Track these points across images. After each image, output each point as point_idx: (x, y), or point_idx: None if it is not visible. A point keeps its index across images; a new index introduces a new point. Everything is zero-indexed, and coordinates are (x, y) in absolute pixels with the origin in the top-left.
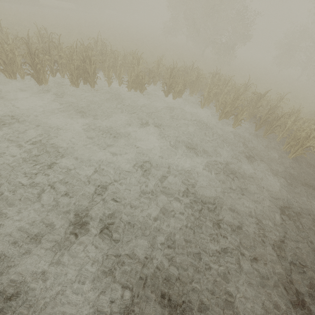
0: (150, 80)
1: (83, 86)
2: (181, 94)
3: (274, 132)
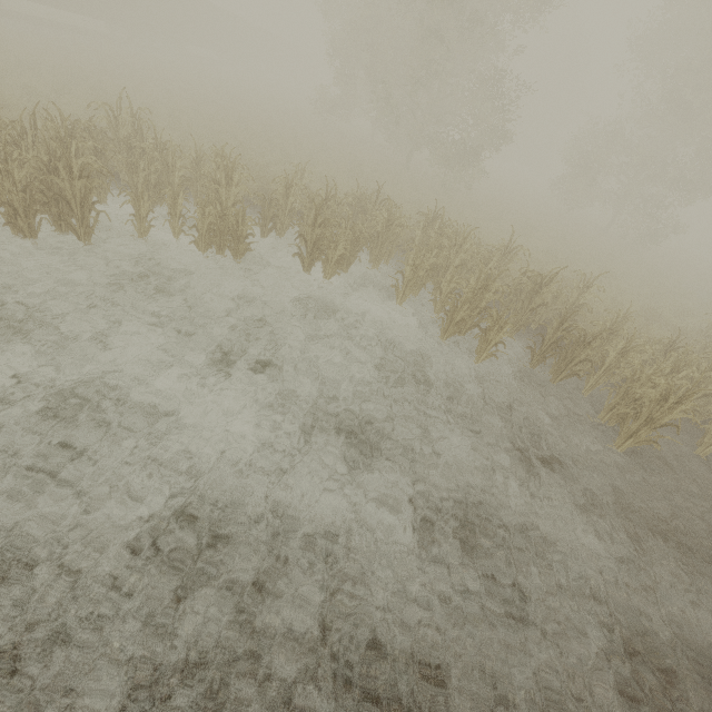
0: (266, 225)
1: (57, 235)
2: (347, 264)
3: (577, 375)
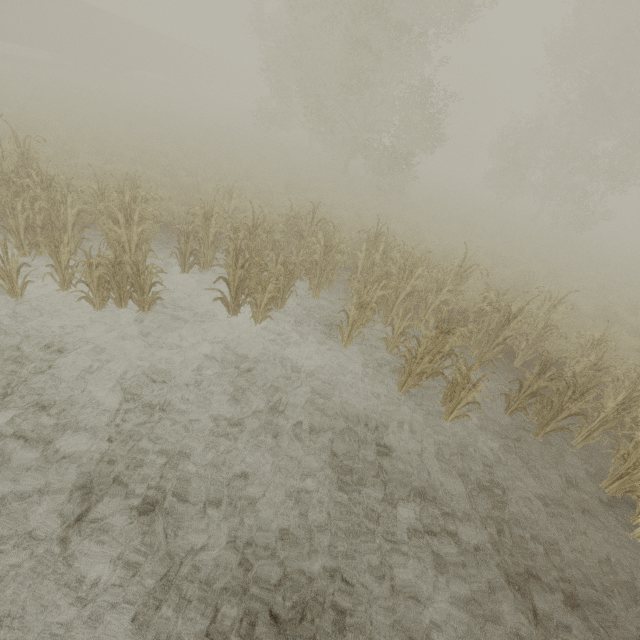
0: (186, 261)
1: None
2: (282, 300)
3: (567, 430)
